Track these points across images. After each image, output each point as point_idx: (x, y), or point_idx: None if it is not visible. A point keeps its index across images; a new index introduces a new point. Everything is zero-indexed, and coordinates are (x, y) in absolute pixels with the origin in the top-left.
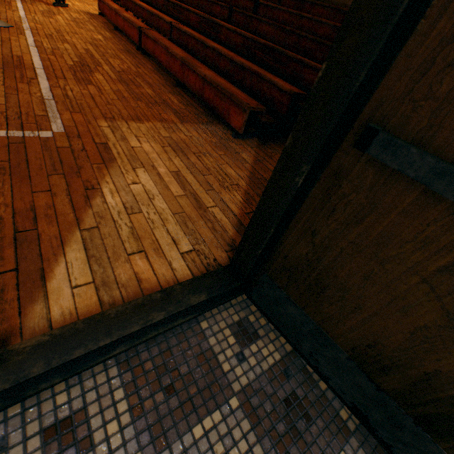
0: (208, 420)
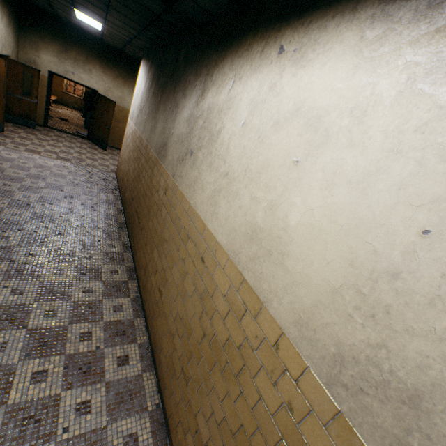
0: (10, 127)
